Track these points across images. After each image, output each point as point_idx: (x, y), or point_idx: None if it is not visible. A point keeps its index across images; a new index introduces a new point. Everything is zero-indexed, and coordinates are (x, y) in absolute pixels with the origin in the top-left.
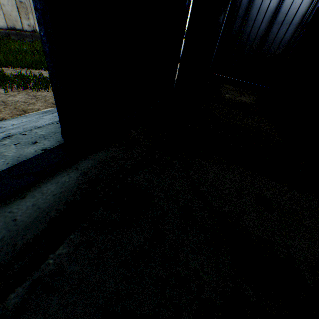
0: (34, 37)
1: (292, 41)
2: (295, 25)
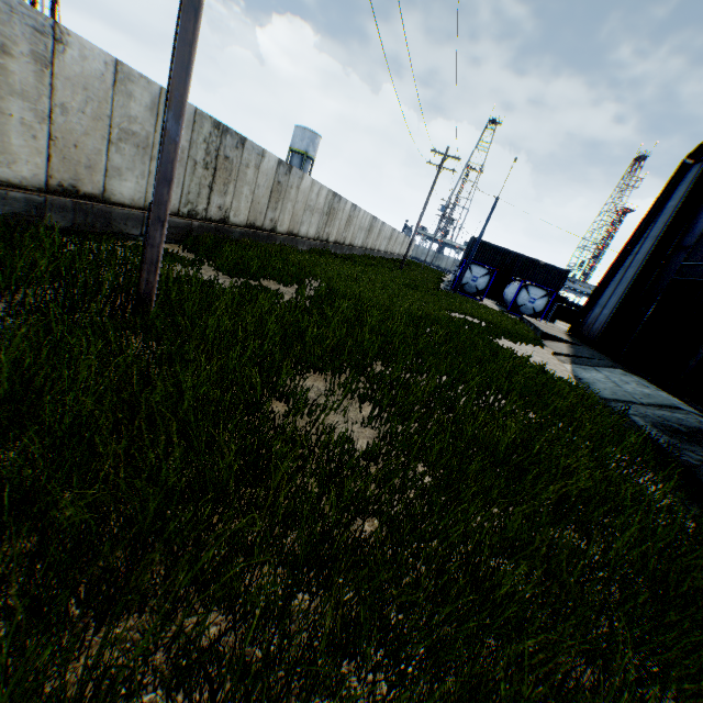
0: (341, 249)
1: None
2: None
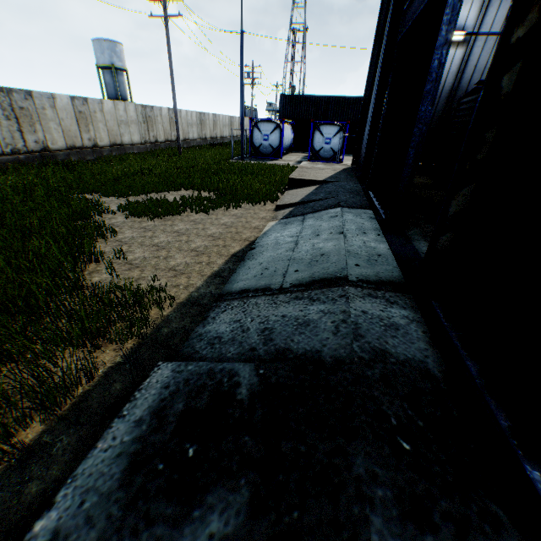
0: (95, 153)
1: (445, 113)
2: (445, 99)
